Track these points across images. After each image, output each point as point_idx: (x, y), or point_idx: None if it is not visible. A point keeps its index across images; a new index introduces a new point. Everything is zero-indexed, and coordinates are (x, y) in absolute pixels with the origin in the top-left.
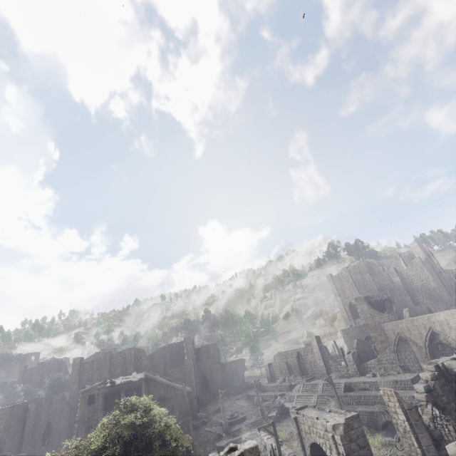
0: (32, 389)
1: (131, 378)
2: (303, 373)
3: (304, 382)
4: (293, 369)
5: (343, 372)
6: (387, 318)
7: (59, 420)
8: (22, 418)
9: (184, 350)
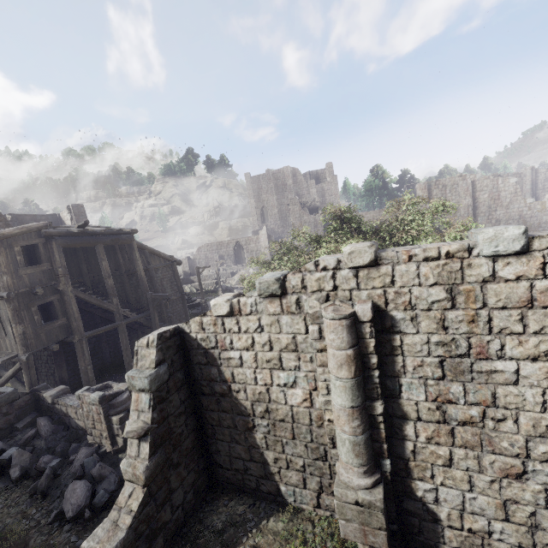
0: None
1: (109, 228)
2: (237, 263)
3: (248, 268)
4: (227, 260)
5: None
6: (314, 219)
7: None
8: None
9: None
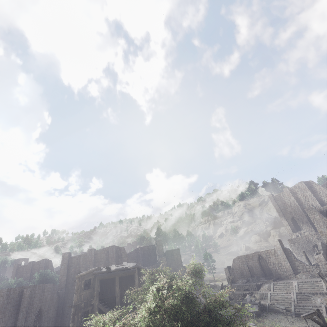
0: (23, 283)
1: (124, 266)
2: (265, 274)
3: (271, 281)
4: (255, 271)
5: (313, 272)
6: None
7: (49, 308)
8: (17, 302)
9: (153, 253)
